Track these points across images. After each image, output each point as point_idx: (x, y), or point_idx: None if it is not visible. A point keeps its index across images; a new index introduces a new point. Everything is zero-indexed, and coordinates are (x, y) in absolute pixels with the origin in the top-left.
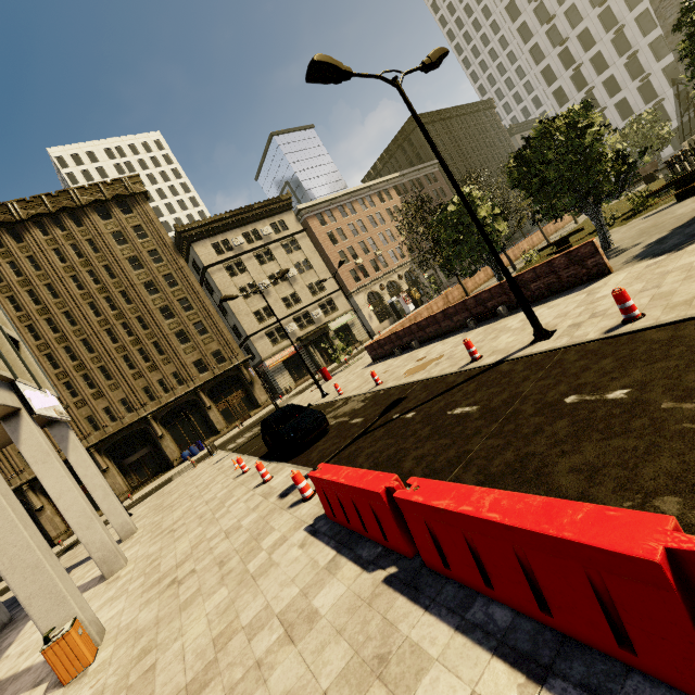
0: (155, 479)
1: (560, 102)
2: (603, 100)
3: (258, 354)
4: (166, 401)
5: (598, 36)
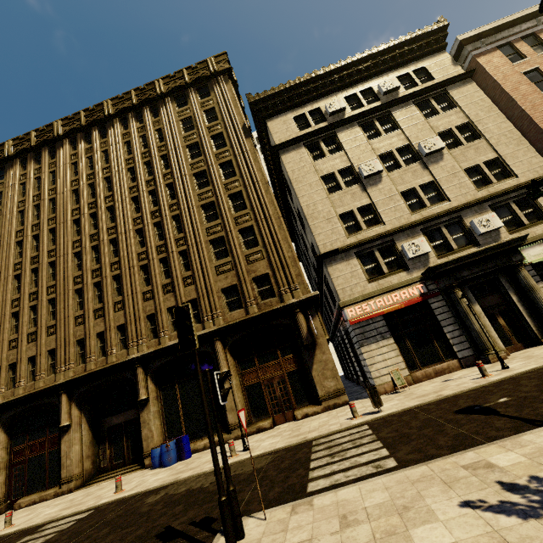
0: (118, 474)
1: None
2: None
3: (336, 293)
4: (165, 343)
5: None
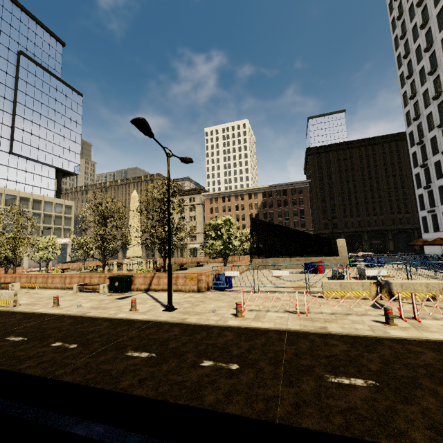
0: None
1: (416, 163)
2: (433, 178)
3: None
4: None
5: (436, 122)
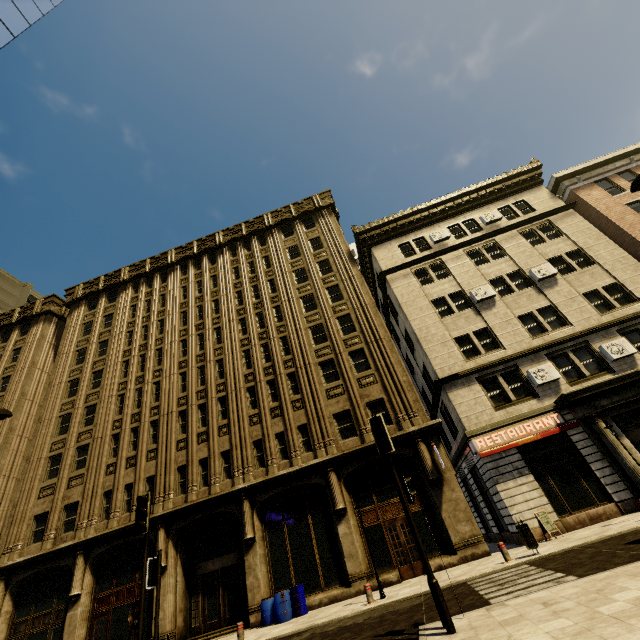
0: (216, 634)
1: None
2: None
3: (459, 421)
4: (274, 472)
5: None
